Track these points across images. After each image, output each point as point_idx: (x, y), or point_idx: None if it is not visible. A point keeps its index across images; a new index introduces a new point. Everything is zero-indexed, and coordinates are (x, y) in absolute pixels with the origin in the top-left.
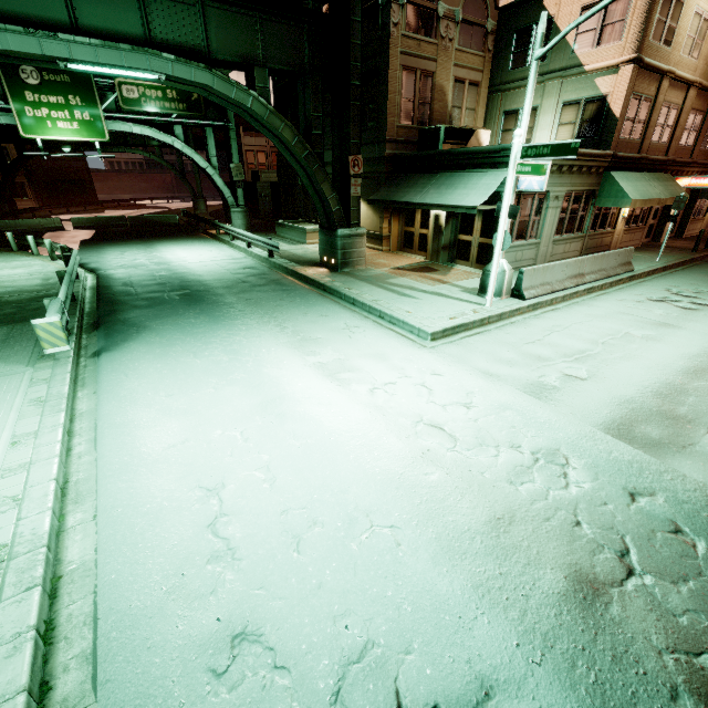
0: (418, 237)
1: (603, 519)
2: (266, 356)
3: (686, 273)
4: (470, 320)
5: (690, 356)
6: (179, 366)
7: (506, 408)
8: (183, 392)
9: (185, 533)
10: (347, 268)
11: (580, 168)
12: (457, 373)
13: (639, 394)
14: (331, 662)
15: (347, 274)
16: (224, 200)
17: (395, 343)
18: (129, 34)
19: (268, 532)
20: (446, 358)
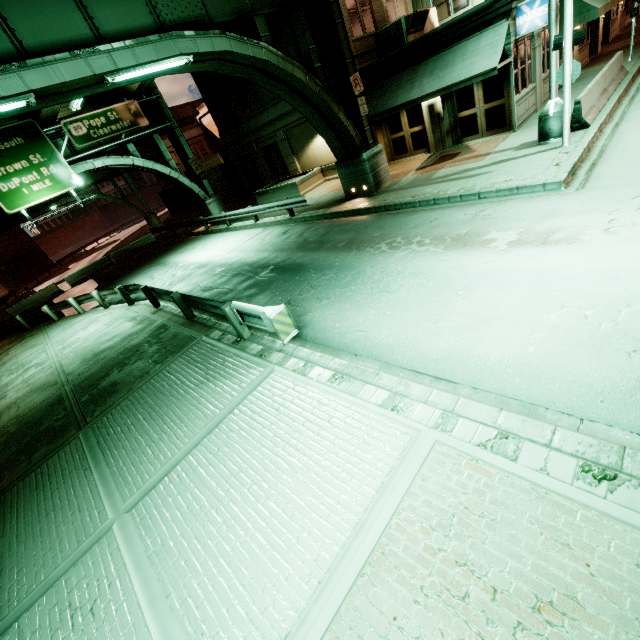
0: (410, 138)
1: None
2: (453, 262)
3: None
4: (576, 158)
5: None
6: (393, 304)
7: None
8: (441, 314)
9: None
10: (380, 187)
11: None
12: None
13: None
14: None
15: (388, 191)
16: (194, 198)
17: (544, 202)
18: (143, 27)
19: None
20: (616, 187)
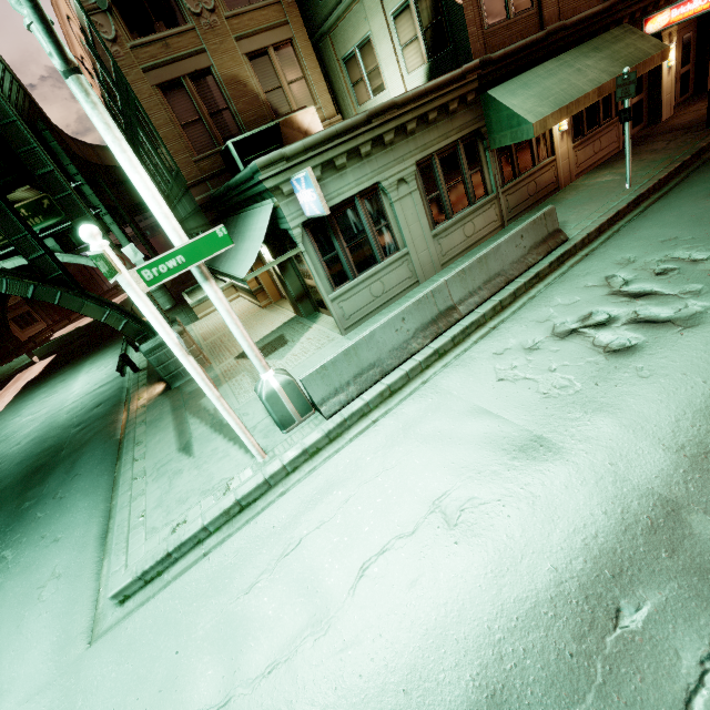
0: None
1: None
2: None
3: (669, 205)
4: (197, 527)
5: (510, 626)
6: None
7: None
8: None
9: None
10: (181, 379)
11: (422, 119)
12: None
13: None
14: None
15: (172, 396)
16: None
17: (51, 639)
18: None
19: None
20: (63, 707)
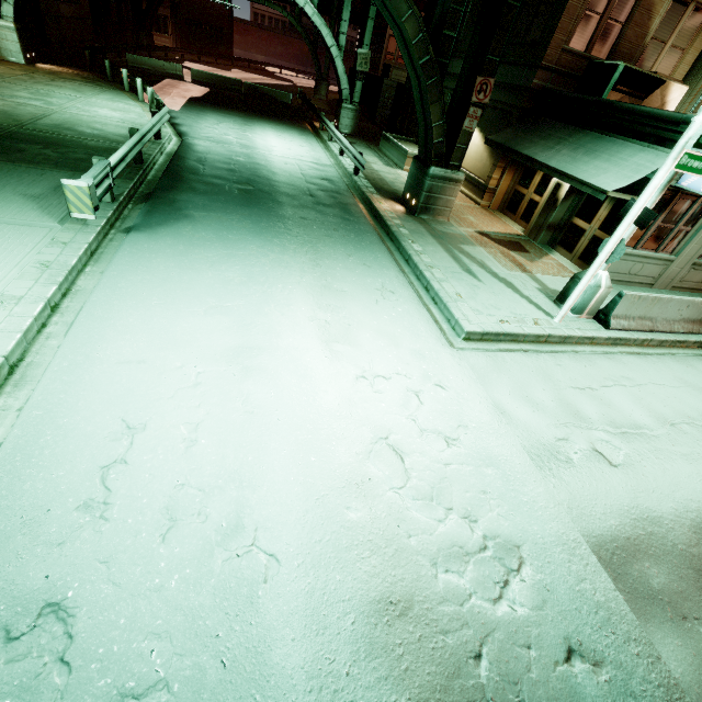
0: (527, 202)
1: (512, 666)
2: (277, 293)
3: None
4: (523, 332)
5: None
6: (189, 273)
7: (491, 464)
8: (174, 304)
9: (78, 466)
10: (426, 215)
11: None
12: (465, 394)
13: (674, 516)
14: (113, 683)
15: (422, 223)
16: (339, 91)
17: (420, 328)
18: None
19: (150, 501)
20: (464, 370)
